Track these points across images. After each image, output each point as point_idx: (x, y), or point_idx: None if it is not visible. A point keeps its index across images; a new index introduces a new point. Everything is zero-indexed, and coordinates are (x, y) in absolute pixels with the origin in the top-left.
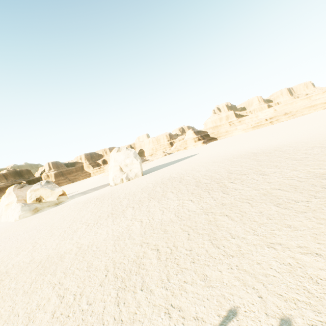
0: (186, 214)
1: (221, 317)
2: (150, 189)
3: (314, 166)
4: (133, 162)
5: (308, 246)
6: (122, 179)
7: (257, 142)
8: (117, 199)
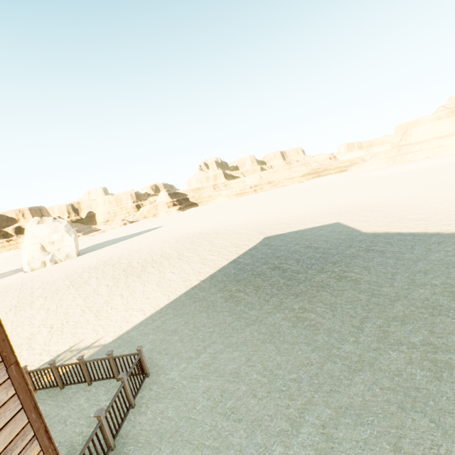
0: (94, 297)
1: (71, 346)
2: (77, 275)
3: (211, 252)
4: (63, 238)
5: (144, 307)
6: (44, 261)
7: (219, 218)
8: (29, 290)
